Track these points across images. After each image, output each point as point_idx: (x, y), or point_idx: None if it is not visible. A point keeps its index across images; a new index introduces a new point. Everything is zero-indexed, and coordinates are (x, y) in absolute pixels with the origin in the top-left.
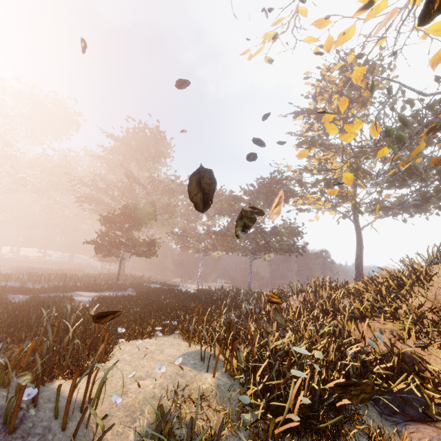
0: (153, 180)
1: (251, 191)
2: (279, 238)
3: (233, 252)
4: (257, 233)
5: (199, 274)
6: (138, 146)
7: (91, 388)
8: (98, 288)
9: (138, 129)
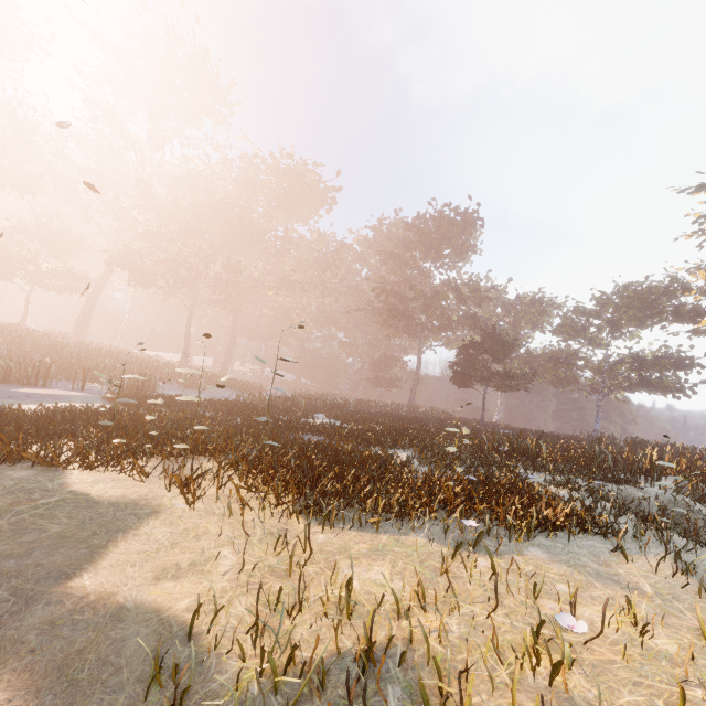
0: (477, 288)
1: (614, 302)
2: (662, 372)
3: (563, 385)
4: (624, 363)
5: (498, 411)
6: (441, 238)
7: None
8: (472, 423)
9: (447, 216)
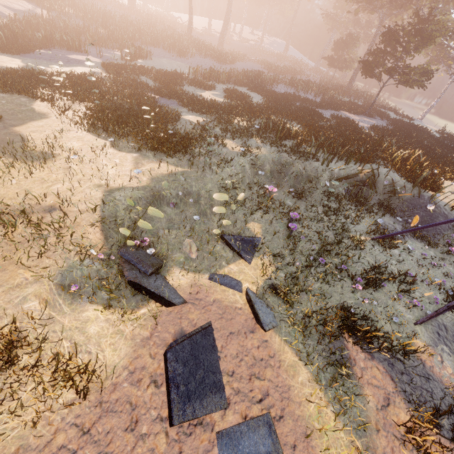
0: None
1: None
2: None
3: None
4: None
5: (432, 104)
6: None
7: (453, 201)
8: (356, 111)
9: None
